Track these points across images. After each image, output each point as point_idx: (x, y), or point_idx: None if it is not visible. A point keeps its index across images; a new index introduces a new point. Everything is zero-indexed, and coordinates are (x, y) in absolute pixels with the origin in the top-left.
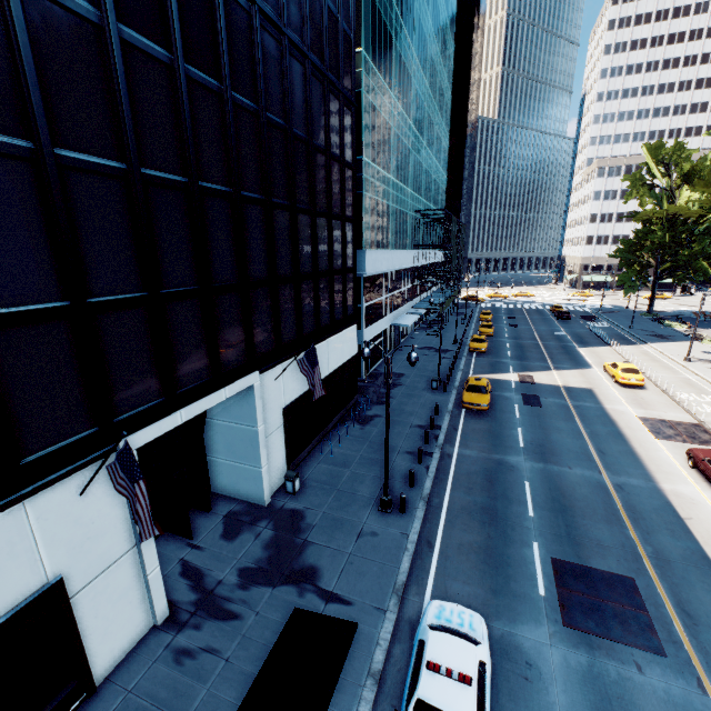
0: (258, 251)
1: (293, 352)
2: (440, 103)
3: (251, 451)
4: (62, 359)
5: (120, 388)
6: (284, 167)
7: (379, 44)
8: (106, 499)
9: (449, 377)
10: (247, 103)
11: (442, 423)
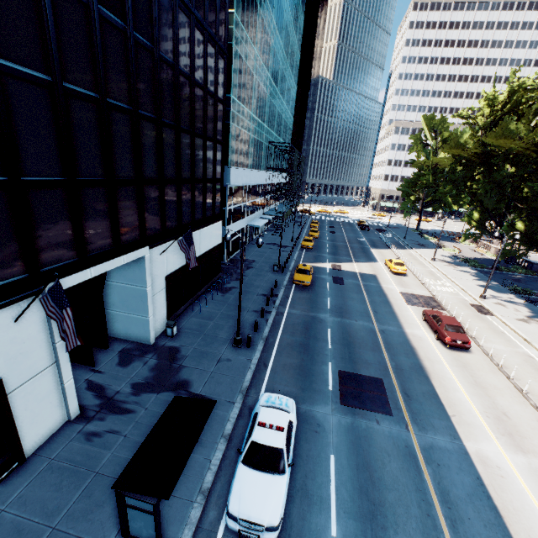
0: (150, 157)
1: (175, 236)
2: (291, 62)
3: (141, 305)
4: (1, 220)
5: (45, 247)
6: (172, 95)
7: (247, 9)
8: (34, 327)
9: (286, 263)
10: (145, 42)
11: (279, 293)
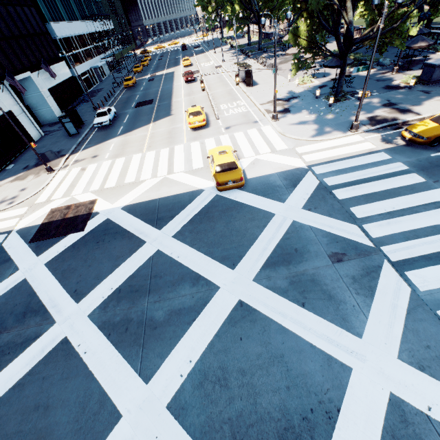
0: (2, 25)
1: (39, 68)
2: None
3: (44, 102)
4: None
5: None
6: None
7: None
8: (9, 96)
9: (120, 81)
10: None
11: (116, 93)
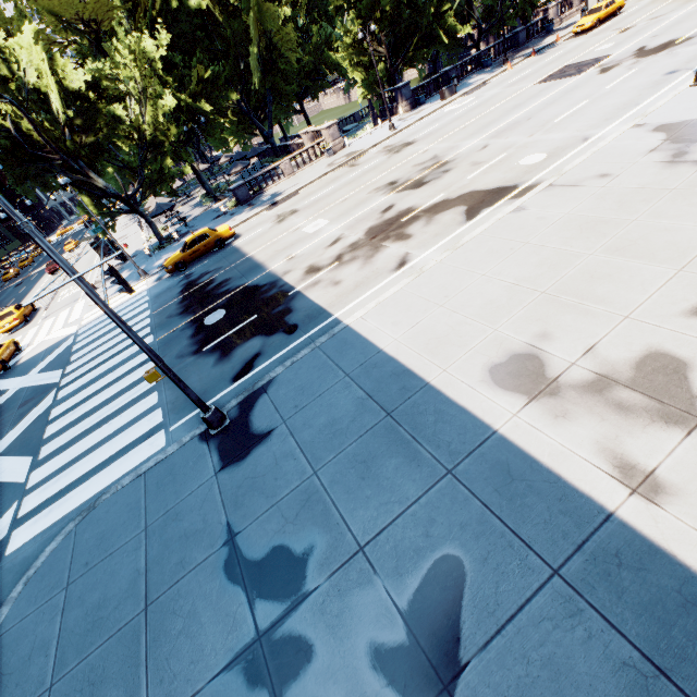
0: None
1: None
2: None
3: None
4: None
5: None
6: None
7: None
8: None
9: None
10: None
11: None
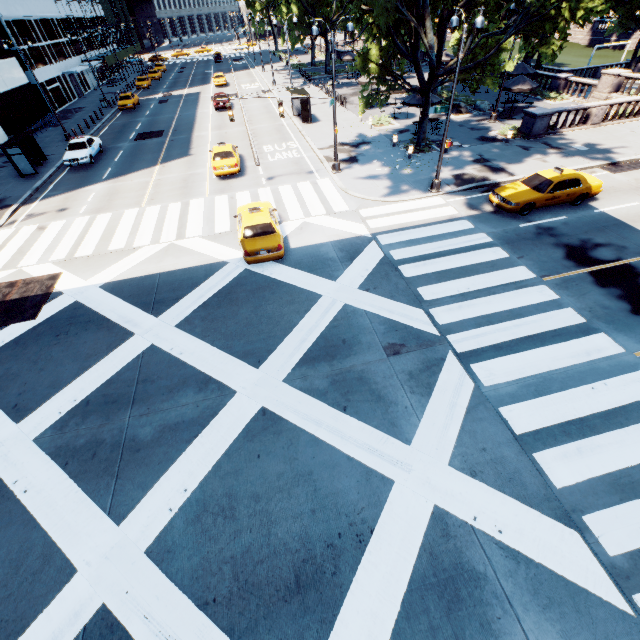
0: None
1: None
2: None
3: None
4: None
5: None
6: None
7: None
8: None
9: (113, 99)
10: None
11: (106, 117)
